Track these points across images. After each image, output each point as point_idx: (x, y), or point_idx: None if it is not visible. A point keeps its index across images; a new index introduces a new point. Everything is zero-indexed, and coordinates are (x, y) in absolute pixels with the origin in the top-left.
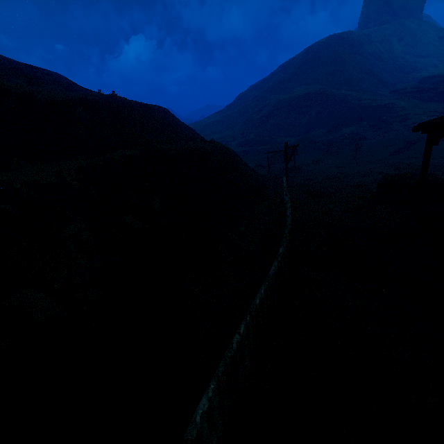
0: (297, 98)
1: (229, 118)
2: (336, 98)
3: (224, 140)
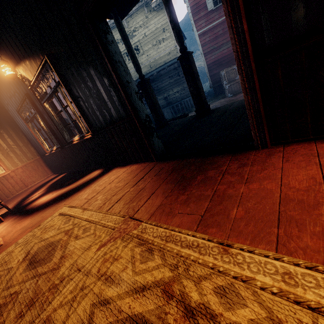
0: None
1: None
2: None
3: None
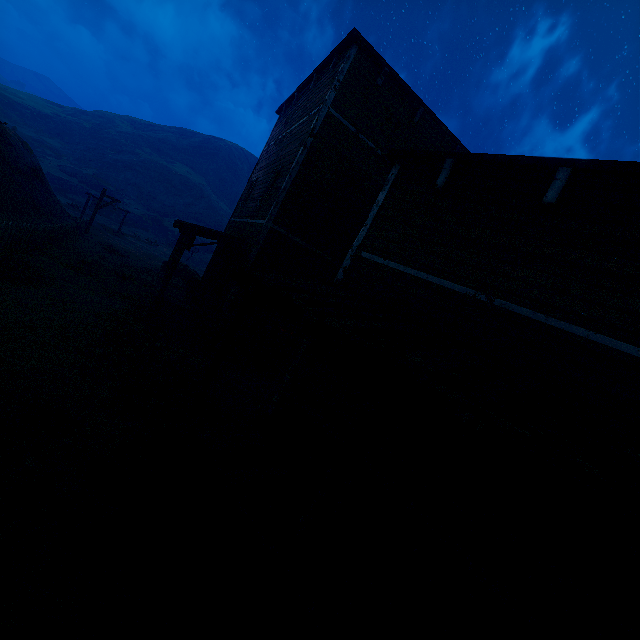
0: (174, 174)
1: (68, 126)
2: (212, 203)
3: (40, 146)
